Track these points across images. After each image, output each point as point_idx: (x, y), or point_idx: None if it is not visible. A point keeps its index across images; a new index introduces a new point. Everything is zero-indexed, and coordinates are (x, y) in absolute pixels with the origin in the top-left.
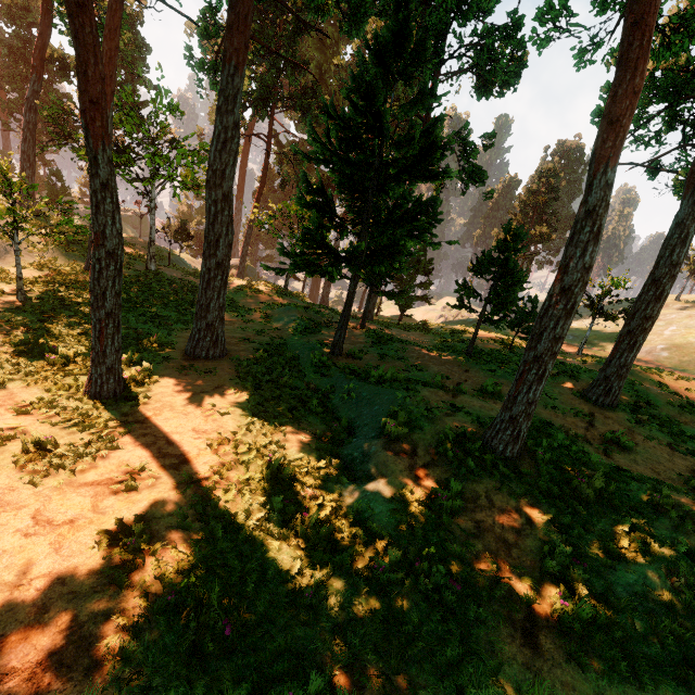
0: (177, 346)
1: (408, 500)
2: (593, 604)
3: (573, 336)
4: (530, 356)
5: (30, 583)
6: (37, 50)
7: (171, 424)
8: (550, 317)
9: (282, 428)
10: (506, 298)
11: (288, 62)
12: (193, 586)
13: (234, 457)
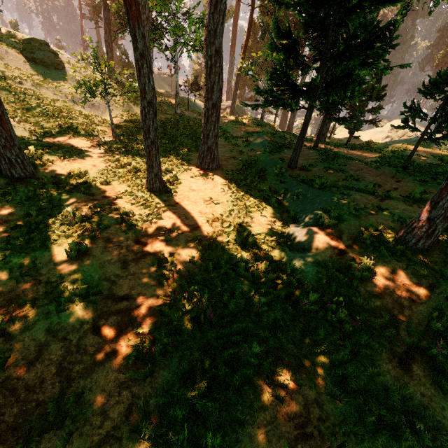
0: (192, 162)
1: (329, 267)
2: None
3: None
4: None
5: (127, 276)
6: None
7: (187, 207)
8: None
9: (250, 214)
10: None
11: None
12: (196, 292)
13: (220, 229)
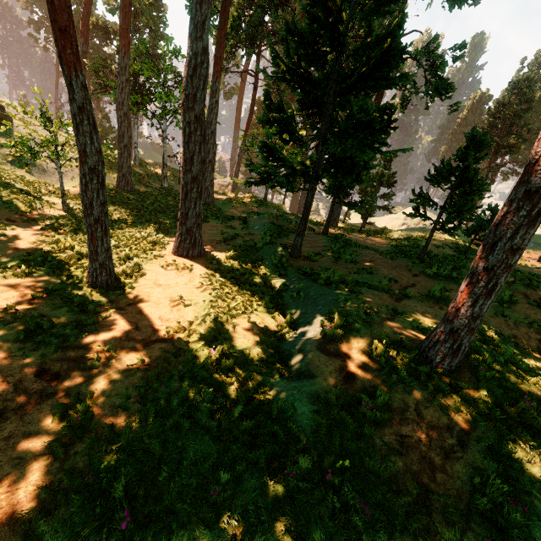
0: (167, 247)
1: (332, 404)
2: None
3: (535, 243)
4: (479, 268)
5: None
6: (83, 18)
7: (143, 311)
8: (507, 225)
9: (233, 321)
10: (463, 206)
11: (272, 1)
12: (115, 467)
13: (185, 345)
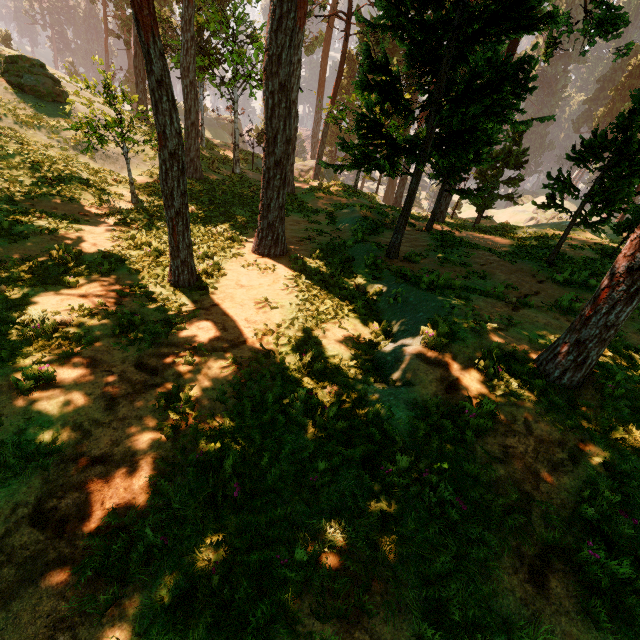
0: (246, 245)
1: (431, 411)
2: (633, 565)
3: None
4: (621, 268)
5: (111, 423)
6: None
7: (228, 312)
8: None
9: (323, 325)
10: (615, 193)
11: None
12: (220, 450)
13: (274, 347)
